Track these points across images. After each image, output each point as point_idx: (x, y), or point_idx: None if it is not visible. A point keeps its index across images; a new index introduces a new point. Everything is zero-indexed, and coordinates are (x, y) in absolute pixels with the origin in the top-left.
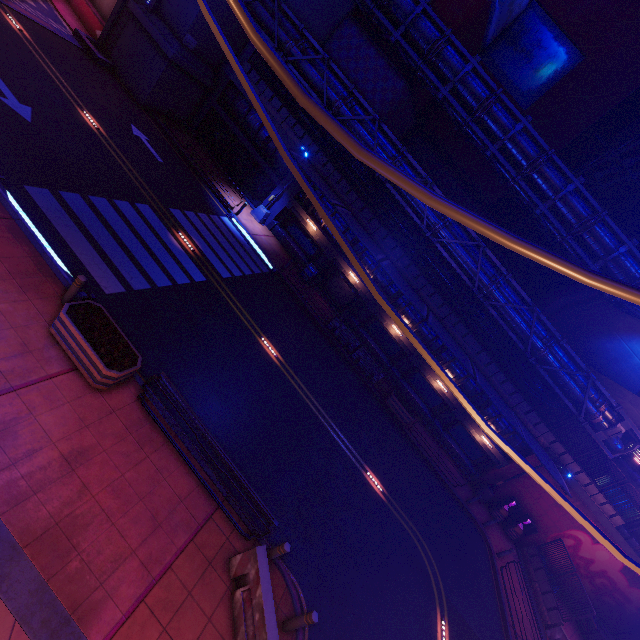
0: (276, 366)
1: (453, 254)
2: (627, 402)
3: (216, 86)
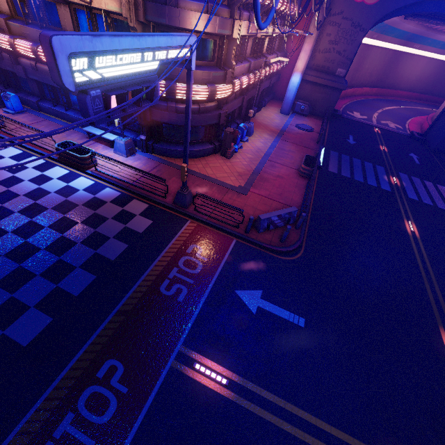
0: (405, 233)
1: None
2: None
3: None
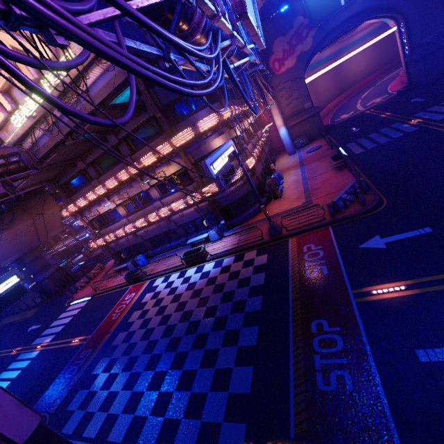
0: None
1: None
2: None
3: None
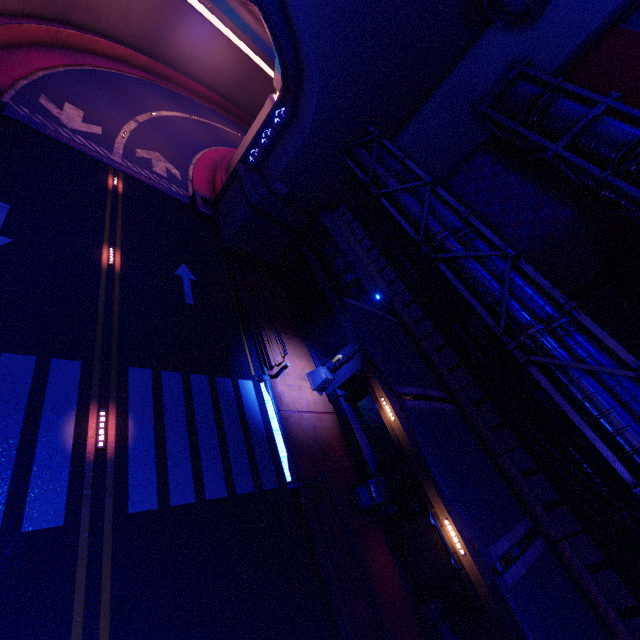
0: None
1: None
2: None
3: (309, 230)
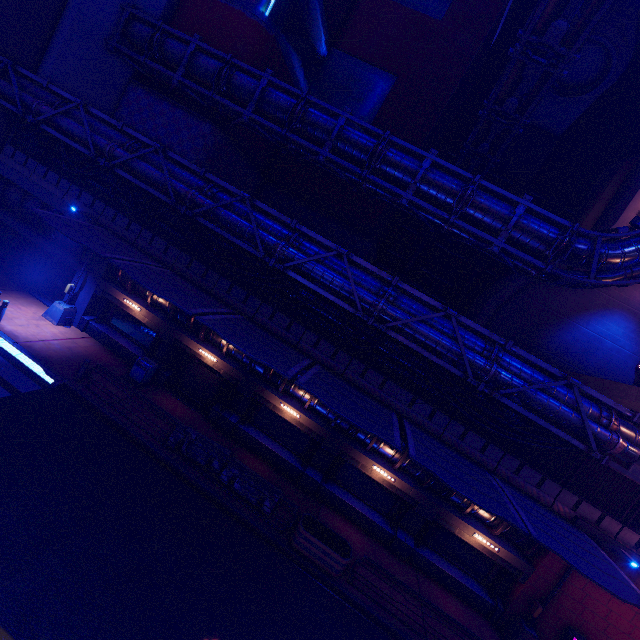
0: None
1: (314, 278)
2: (634, 400)
3: None
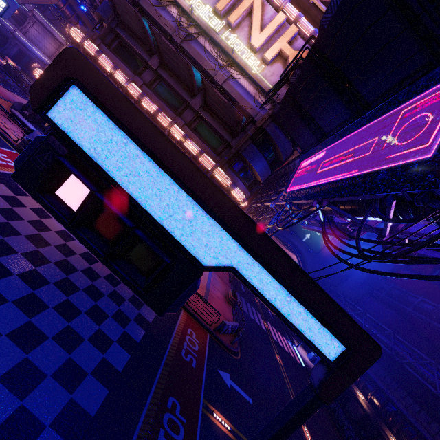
0: (277, 360)
1: (417, 371)
2: None
3: None
